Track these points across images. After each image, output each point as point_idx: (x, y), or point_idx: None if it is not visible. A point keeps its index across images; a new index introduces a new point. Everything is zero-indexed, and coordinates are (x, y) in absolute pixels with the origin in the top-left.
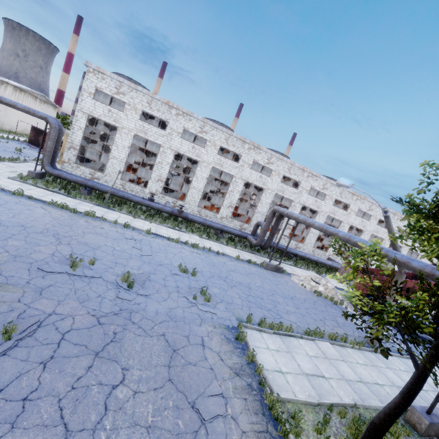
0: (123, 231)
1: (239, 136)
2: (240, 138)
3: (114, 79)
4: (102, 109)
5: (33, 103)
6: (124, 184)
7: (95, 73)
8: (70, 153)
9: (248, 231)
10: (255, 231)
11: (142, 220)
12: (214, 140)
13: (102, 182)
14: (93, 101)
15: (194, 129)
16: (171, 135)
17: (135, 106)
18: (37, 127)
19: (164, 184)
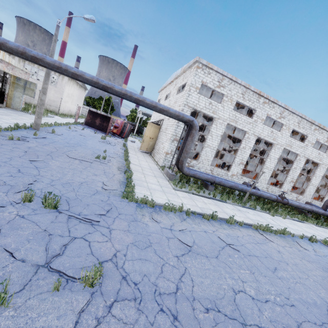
0: (324, 250)
1: (310, 119)
2: (311, 121)
3: (217, 73)
4: (204, 102)
5: (75, 88)
6: (212, 169)
7: (202, 68)
8: (173, 145)
9: (301, 201)
10: (327, 207)
11: (276, 216)
12: (288, 124)
13: (195, 169)
14: (198, 95)
15: (275, 116)
16: (256, 122)
17: (231, 97)
18: (93, 111)
19: (243, 166)
